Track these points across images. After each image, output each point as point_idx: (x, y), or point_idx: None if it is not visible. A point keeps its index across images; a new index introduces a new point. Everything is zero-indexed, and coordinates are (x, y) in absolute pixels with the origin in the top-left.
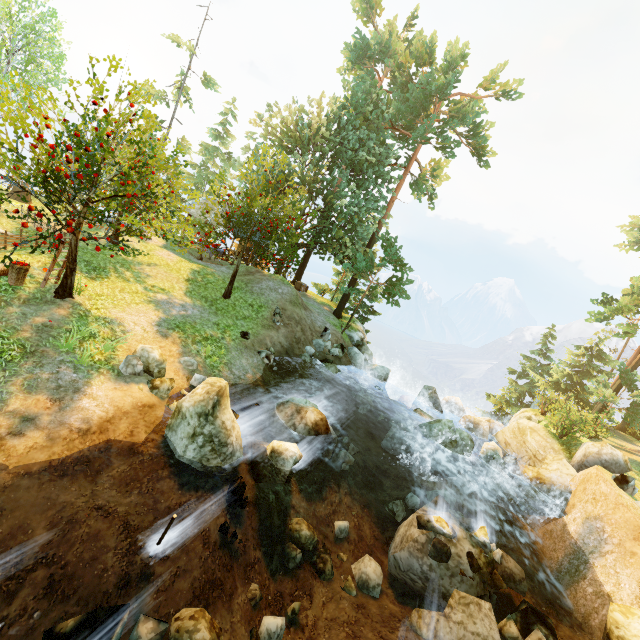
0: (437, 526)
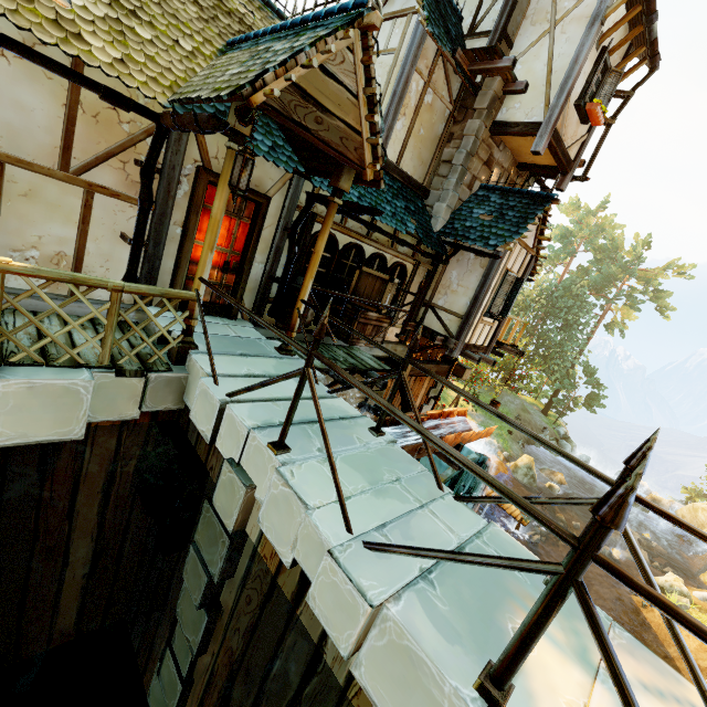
0: None
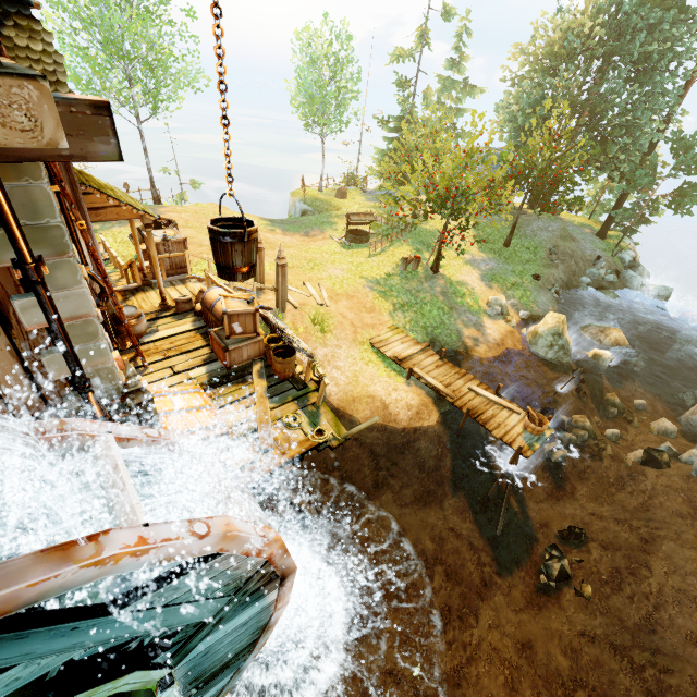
0: None
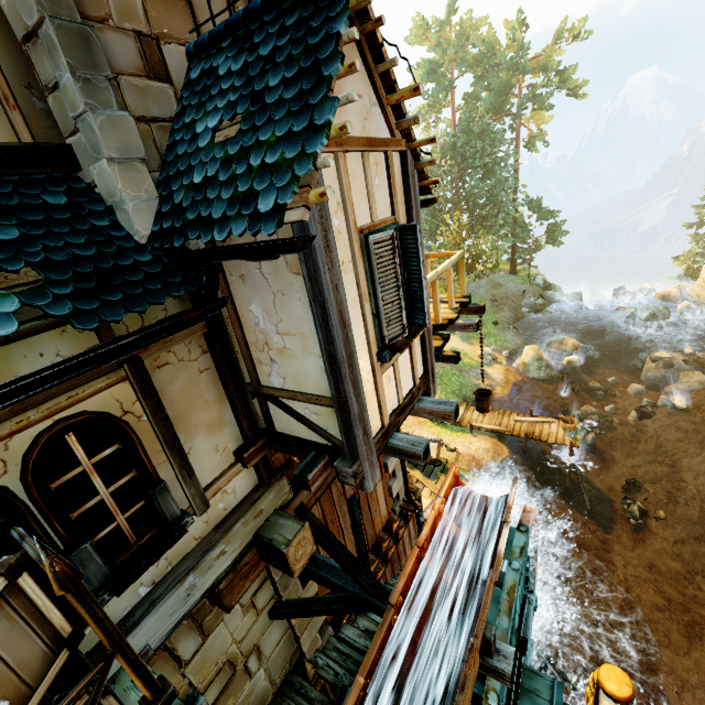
0: (661, 357)
